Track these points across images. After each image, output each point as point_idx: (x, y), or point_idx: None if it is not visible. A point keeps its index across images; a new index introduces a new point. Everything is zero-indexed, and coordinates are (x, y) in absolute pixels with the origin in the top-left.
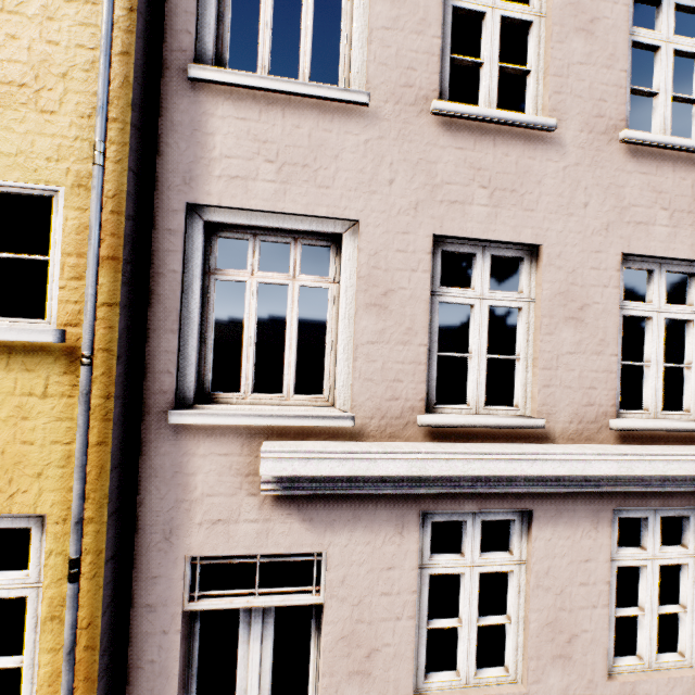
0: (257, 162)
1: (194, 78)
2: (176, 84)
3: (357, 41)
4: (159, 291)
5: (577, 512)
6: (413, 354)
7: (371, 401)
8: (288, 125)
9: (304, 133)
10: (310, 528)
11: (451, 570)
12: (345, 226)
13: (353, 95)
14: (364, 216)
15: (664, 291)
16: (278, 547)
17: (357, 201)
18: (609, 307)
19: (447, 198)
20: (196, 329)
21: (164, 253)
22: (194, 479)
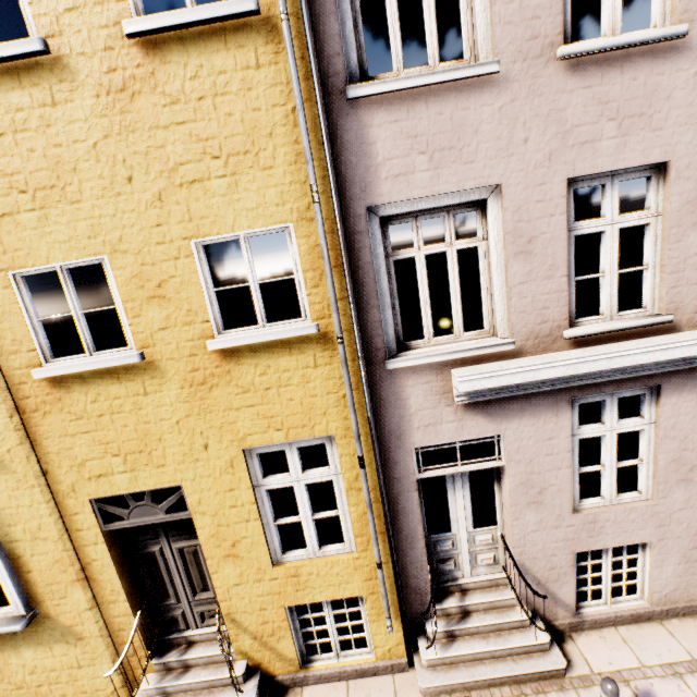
0: (412, 157)
1: (352, 98)
2: (338, 107)
3: (479, 5)
4: (360, 280)
5: None
6: (556, 285)
7: (526, 327)
8: (432, 115)
9: (446, 117)
10: (490, 421)
11: (594, 435)
12: (489, 191)
13: (485, 67)
14: (505, 179)
15: None
16: (470, 435)
17: (498, 167)
18: None
19: (578, 140)
20: (389, 301)
21: (358, 251)
22: (409, 401)
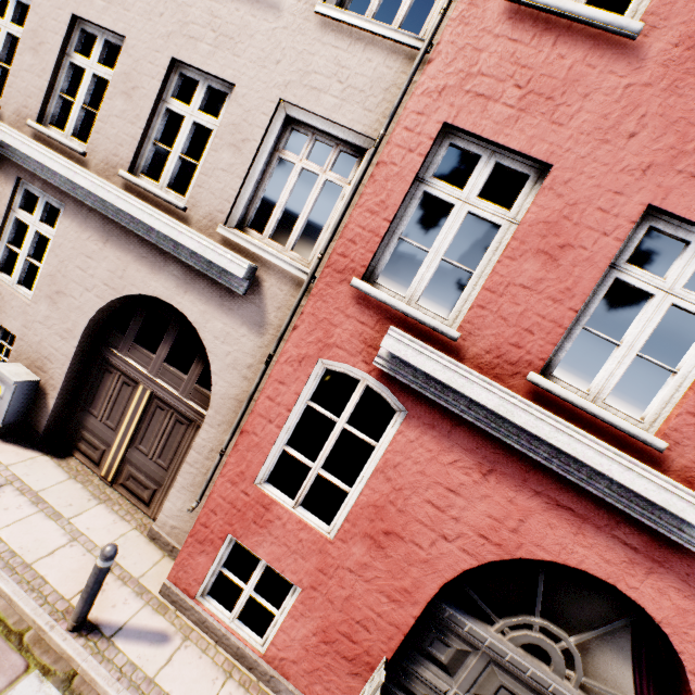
0: None
1: None
2: None
3: None
4: None
5: (2, 169)
6: None
7: None
8: None
9: None
10: None
11: None
12: None
13: None
14: None
15: (100, 54)
16: None
17: None
18: (55, 49)
19: None
20: None
21: None
22: None
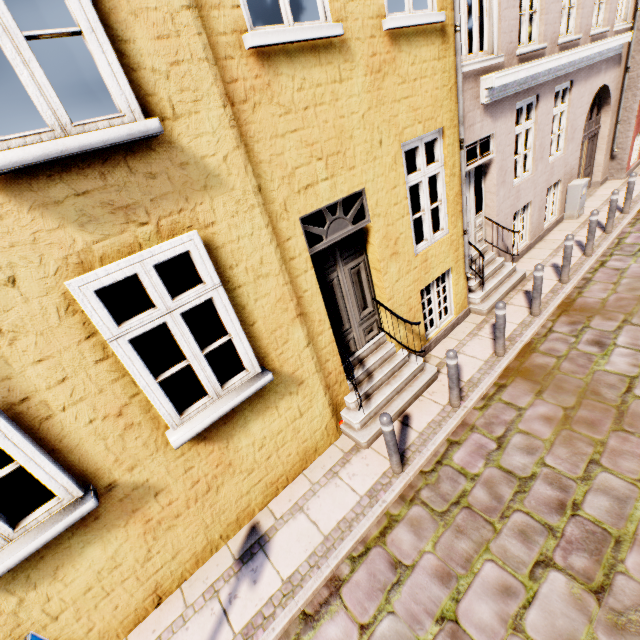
0: None
1: None
2: None
3: None
4: None
5: (548, 92)
6: (515, 14)
7: (505, 46)
8: None
9: None
10: (492, 121)
11: (519, 132)
12: None
13: None
14: None
15: None
16: (485, 134)
17: None
18: None
19: None
20: None
21: None
22: (464, 105)
